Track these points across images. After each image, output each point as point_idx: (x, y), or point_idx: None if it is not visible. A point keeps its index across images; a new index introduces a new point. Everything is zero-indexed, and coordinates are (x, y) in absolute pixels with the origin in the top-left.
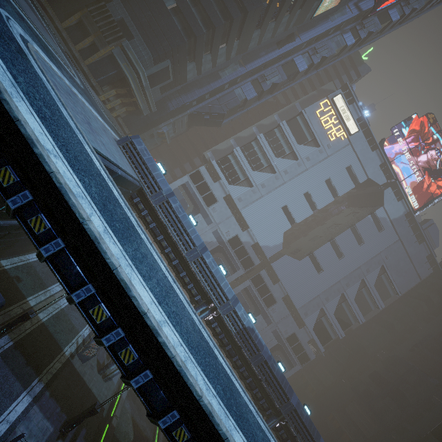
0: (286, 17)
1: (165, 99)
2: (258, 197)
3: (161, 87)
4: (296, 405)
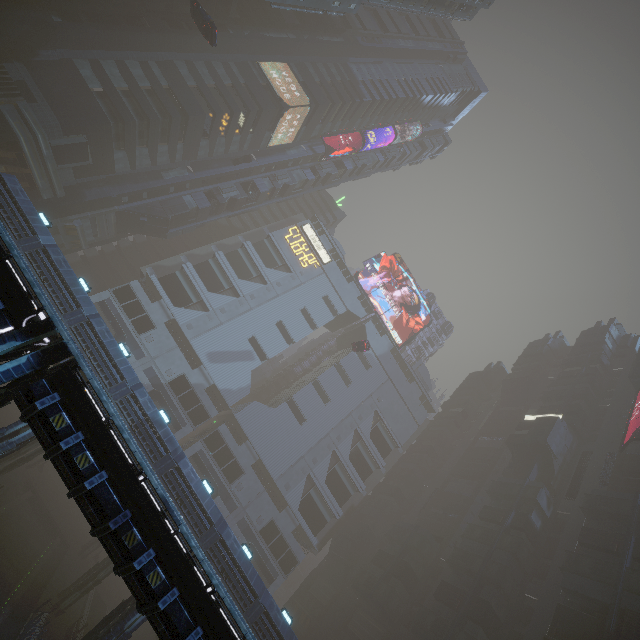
0: (238, 137)
1: (81, 185)
2: (216, 324)
3: (75, 169)
4: (225, 533)
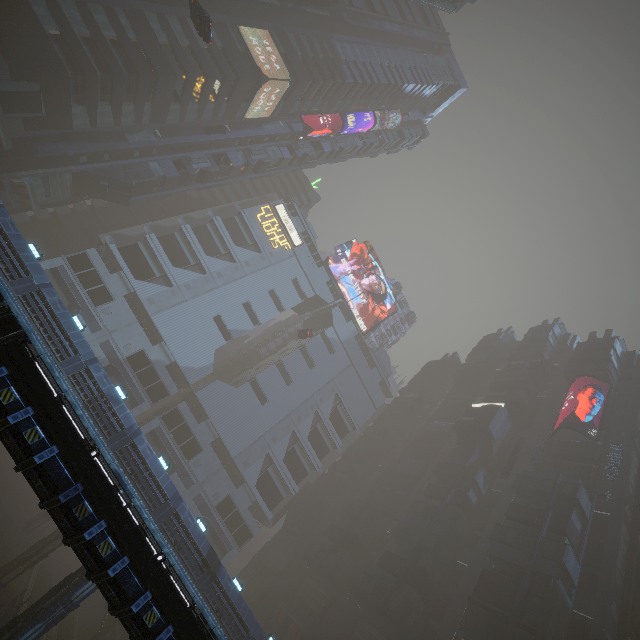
0: (212, 105)
1: (32, 139)
2: (180, 300)
3: (25, 119)
4: (180, 508)
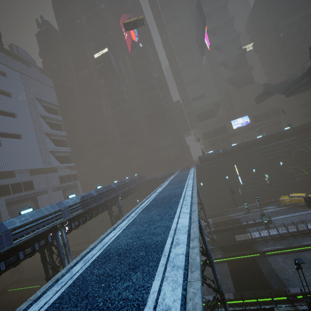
0: None
1: None
2: None
3: None
4: (116, 185)
